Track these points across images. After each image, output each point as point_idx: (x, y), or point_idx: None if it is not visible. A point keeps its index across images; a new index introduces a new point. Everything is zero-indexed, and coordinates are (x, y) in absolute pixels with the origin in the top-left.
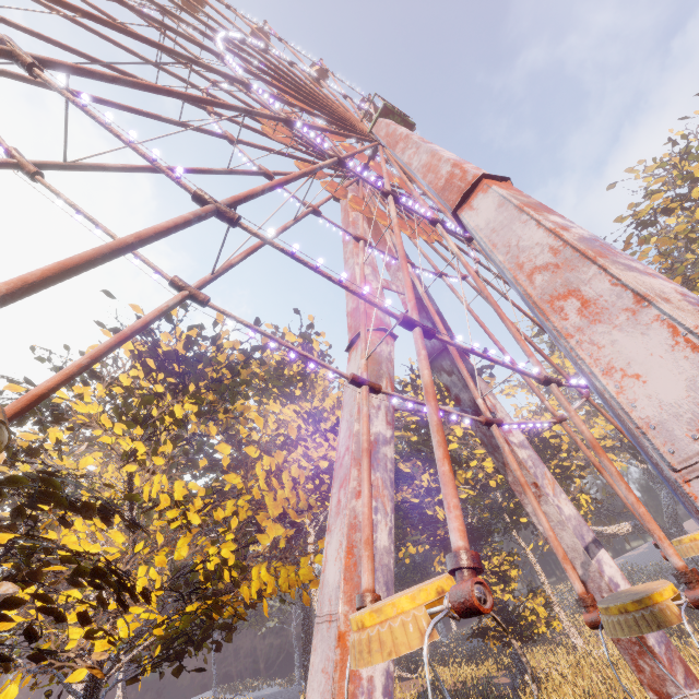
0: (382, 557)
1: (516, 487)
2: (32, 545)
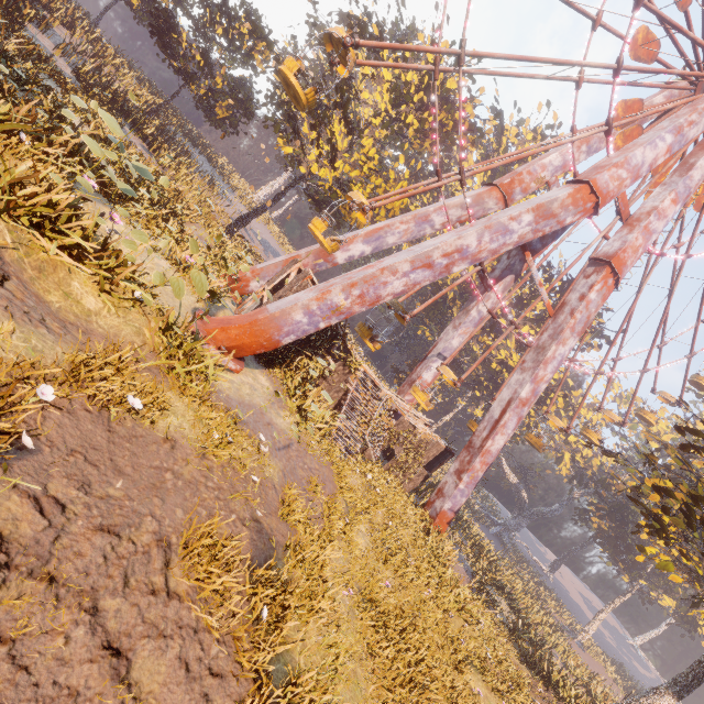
0: (384, 242)
1: (456, 318)
2: (328, 115)
